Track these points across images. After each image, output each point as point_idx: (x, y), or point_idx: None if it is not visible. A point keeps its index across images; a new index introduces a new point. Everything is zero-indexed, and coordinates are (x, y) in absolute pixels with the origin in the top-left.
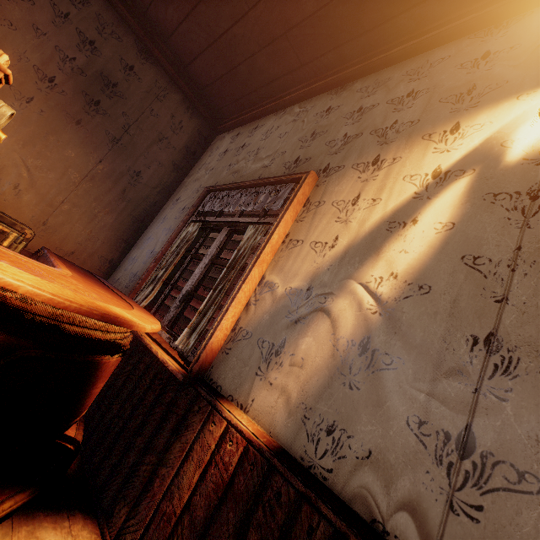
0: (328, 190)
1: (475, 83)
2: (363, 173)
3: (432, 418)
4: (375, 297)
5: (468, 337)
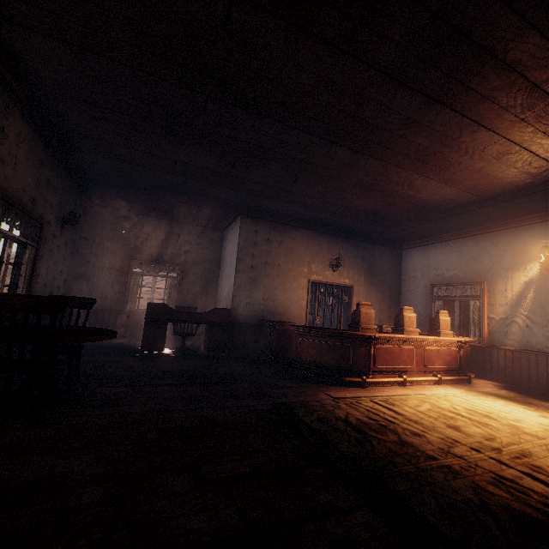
0: (493, 286)
1: (525, 252)
2: (503, 281)
3: (544, 334)
4: (524, 316)
5: (545, 320)
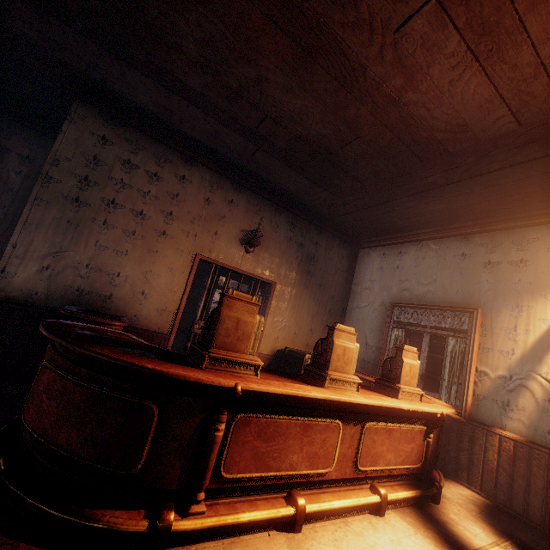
0: (493, 319)
1: None
2: (512, 312)
3: None
4: (547, 381)
5: None
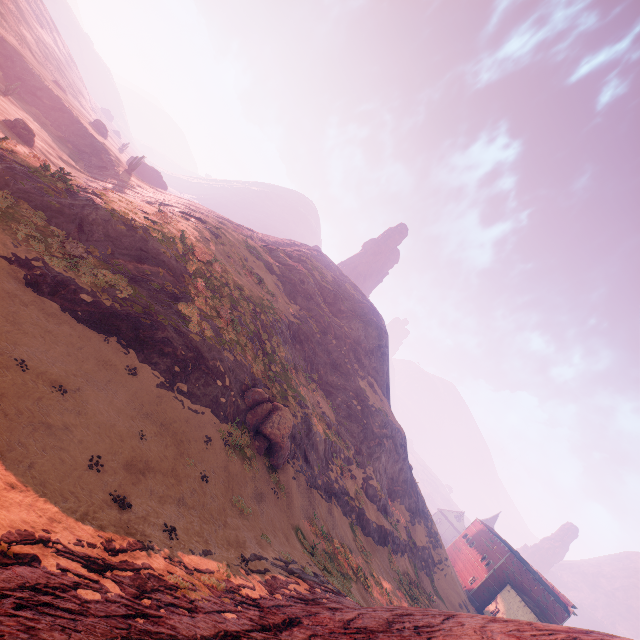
0: None
1: None
2: None
3: None
4: None
5: None
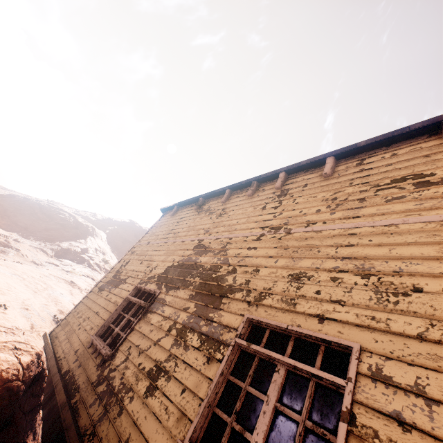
0: None
1: None
2: None
3: None
4: None
5: None
